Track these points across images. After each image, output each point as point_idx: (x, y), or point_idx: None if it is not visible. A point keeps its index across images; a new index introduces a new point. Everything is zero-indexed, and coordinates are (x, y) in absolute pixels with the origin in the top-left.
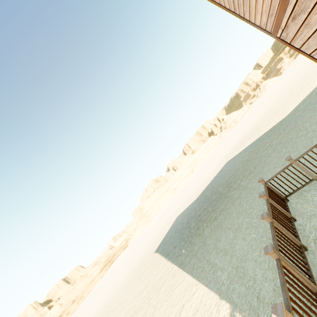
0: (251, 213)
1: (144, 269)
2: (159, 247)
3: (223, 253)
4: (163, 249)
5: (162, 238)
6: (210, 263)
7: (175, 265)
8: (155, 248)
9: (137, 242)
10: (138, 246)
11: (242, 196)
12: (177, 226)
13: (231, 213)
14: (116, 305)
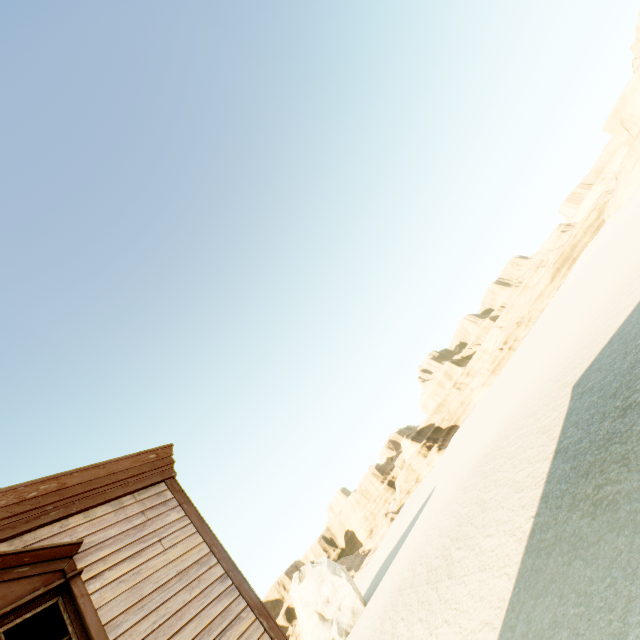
0: (574, 636)
1: (546, 421)
2: (579, 384)
3: (524, 633)
4: (570, 412)
5: (599, 346)
6: (518, 615)
7: (533, 516)
8: (580, 371)
9: (615, 236)
10: (602, 272)
11: (634, 543)
12: (620, 349)
13: (594, 556)
14: (512, 451)
